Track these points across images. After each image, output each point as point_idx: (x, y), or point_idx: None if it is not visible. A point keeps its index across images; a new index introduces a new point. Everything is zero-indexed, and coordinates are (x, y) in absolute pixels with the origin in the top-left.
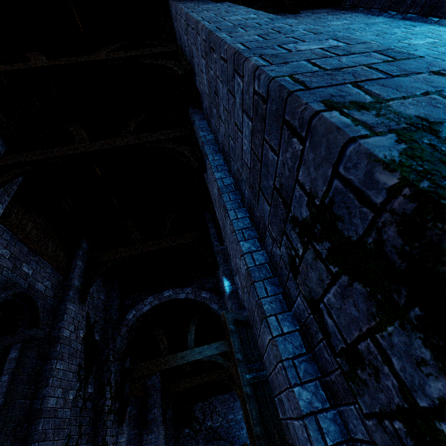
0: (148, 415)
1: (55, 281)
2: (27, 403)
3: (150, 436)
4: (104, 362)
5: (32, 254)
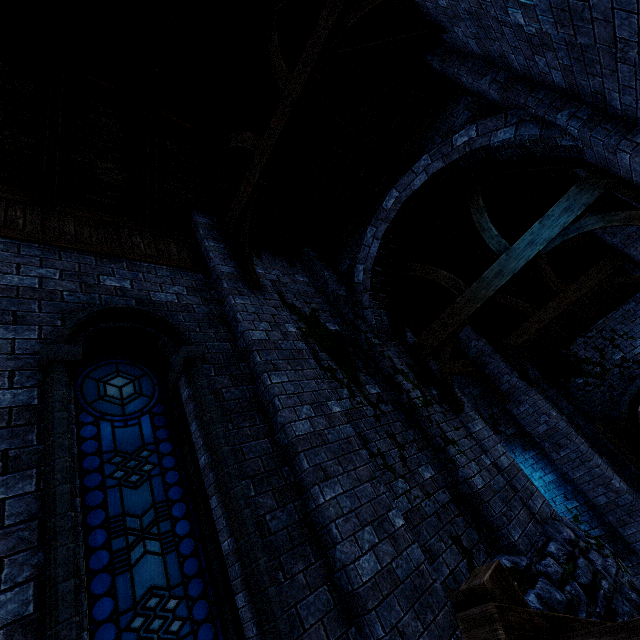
0: (500, 387)
1: (190, 284)
2: (264, 443)
3: (522, 408)
4: (369, 351)
5: (110, 262)
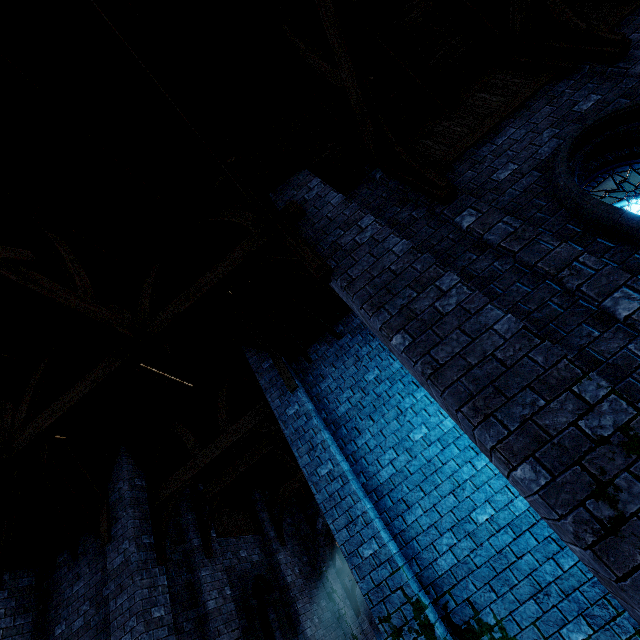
0: None
1: (259, 544)
2: (296, 639)
3: None
4: (321, 574)
5: (238, 539)
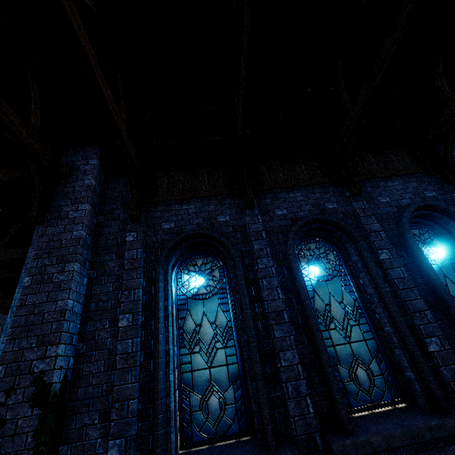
0: None
1: (2, 321)
2: None
3: None
4: None
5: None
